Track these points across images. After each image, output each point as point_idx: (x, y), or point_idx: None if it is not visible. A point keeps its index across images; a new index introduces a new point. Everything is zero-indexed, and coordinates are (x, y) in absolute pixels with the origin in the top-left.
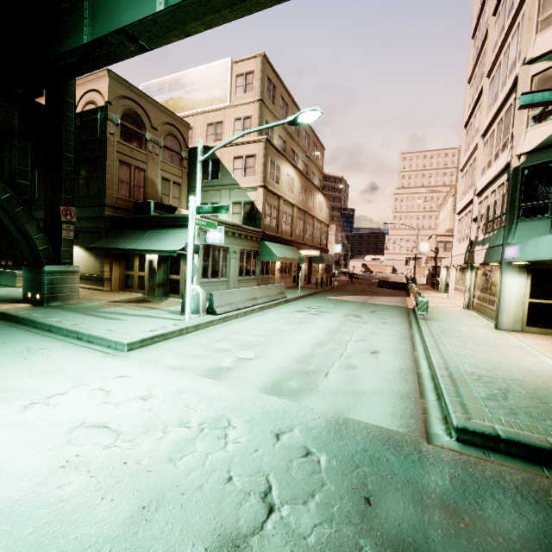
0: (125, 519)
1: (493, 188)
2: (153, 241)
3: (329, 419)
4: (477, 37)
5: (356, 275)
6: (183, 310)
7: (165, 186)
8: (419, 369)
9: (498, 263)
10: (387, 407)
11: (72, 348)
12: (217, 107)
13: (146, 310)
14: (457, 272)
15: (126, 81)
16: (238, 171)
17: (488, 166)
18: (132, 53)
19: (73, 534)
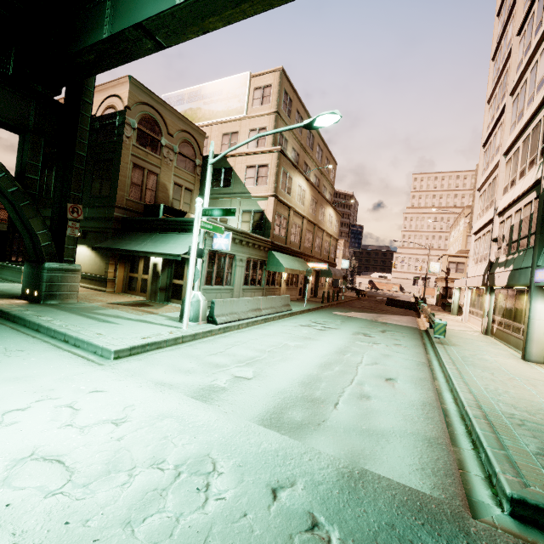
0: None
1: (518, 207)
2: (158, 244)
3: (340, 470)
4: (498, 59)
5: (363, 291)
6: (181, 317)
7: (176, 191)
8: (444, 404)
9: (525, 287)
10: (413, 456)
11: (54, 352)
12: (234, 118)
13: (144, 314)
14: (473, 294)
15: (146, 88)
16: (250, 180)
17: (512, 184)
18: (149, 50)
19: None
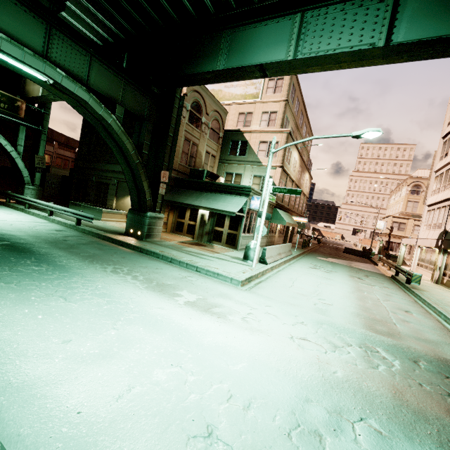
0: (393, 397)
1: None
2: (211, 202)
3: (434, 357)
4: None
5: (321, 239)
6: (244, 258)
7: (206, 157)
8: (449, 329)
9: None
10: None
11: (209, 279)
12: (250, 101)
13: (213, 253)
14: (422, 251)
15: None
16: (262, 152)
17: None
18: (254, 77)
19: (377, 400)
